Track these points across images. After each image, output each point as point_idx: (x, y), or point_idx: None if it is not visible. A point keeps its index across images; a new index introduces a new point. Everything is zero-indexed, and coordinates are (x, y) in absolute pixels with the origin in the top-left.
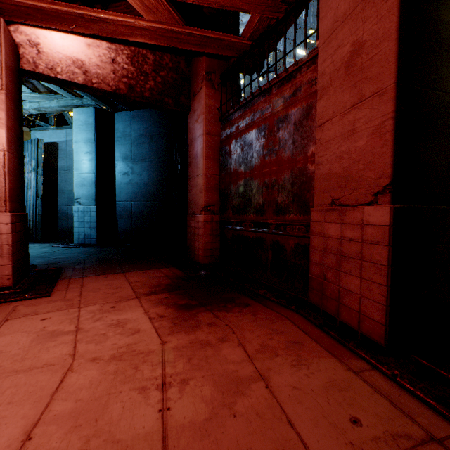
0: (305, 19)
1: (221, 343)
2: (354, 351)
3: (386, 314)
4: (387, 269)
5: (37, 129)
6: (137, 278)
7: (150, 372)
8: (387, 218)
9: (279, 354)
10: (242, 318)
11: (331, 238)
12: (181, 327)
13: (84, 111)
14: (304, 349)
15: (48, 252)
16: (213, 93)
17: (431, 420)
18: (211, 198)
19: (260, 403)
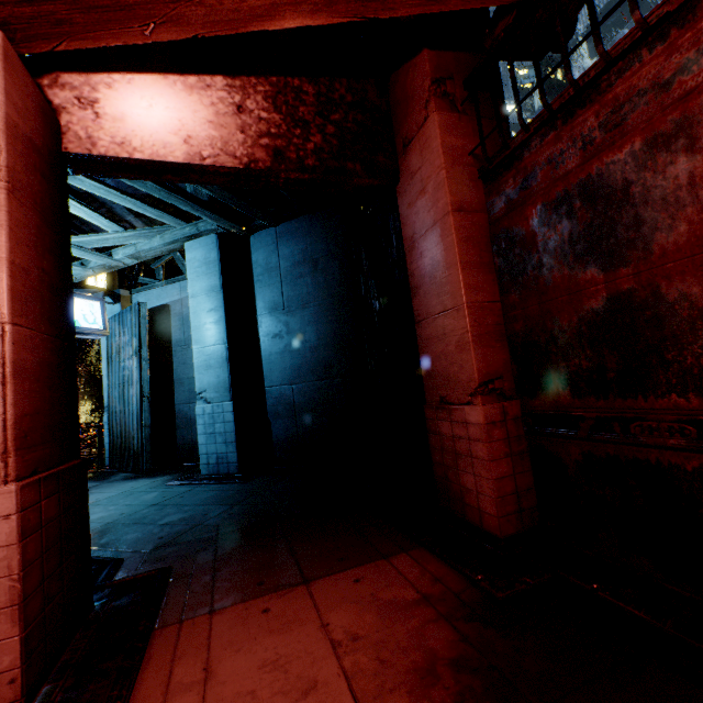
0: None
1: None
2: None
3: None
4: None
5: (140, 290)
6: (347, 613)
7: None
8: None
9: None
10: None
11: None
12: None
13: (201, 243)
14: None
15: (154, 505)
16: (455, 122)
17: None
18: (492, 360)
19: None
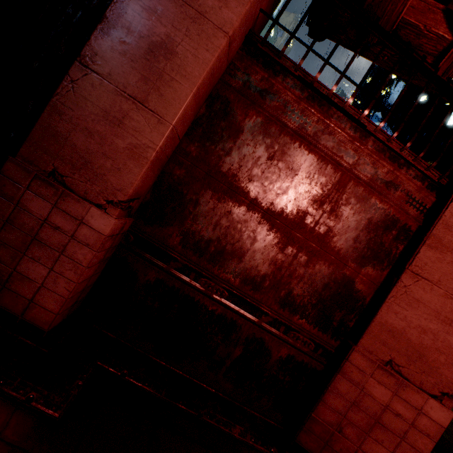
0: None
1: None
2: None
3: None
4: None
5: None
6: None
7: None
8: (447, 422)
9: None
10: None
11: (373, 397)
12: None
13: None
14: None
15: None
16: None
17: None
18: (146, 183)
19: None
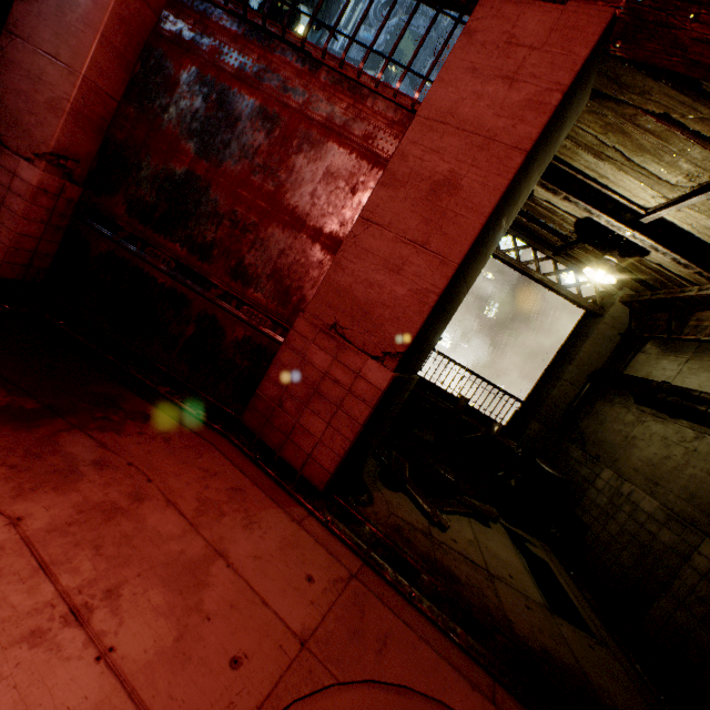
0: (423, 38)
1: (140, 505)
2: (295, 496)
3: (338, 465)
4: (360, 428)
5: None
6: None
7: (27, 597)
8: (385, 384)
9: (226, 511)
10: (151, 447)
11: (313, 366)
12: (37, 475)
13: None
14: (250, 500)
15: None
16: None
17: (350, 559)
18: (79, 144)
19: (230, 591)
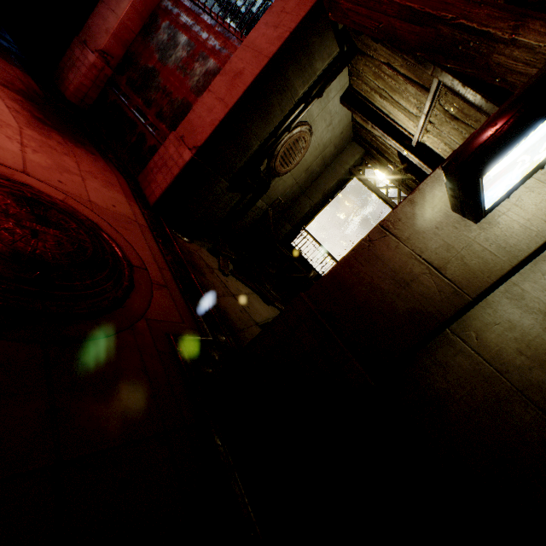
0: (257, 11)
1: (65, 155)
2: (138, 202)
3: (161, 195)
4: (173, 179)
5: None
6: None
7: (12, 134)
8: (188, 159)
9: (98, 180)
10: (86, 156)
11: (169, 153)
12: (36, 130)
13: None
14: (114, 187)
15: None
16: None
17: (142, 222)
18: (115, 50)
19: (76, 181)
